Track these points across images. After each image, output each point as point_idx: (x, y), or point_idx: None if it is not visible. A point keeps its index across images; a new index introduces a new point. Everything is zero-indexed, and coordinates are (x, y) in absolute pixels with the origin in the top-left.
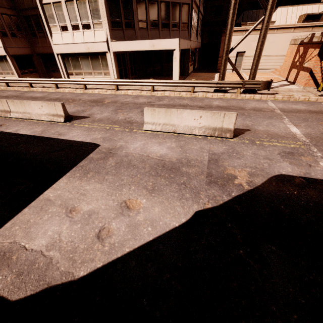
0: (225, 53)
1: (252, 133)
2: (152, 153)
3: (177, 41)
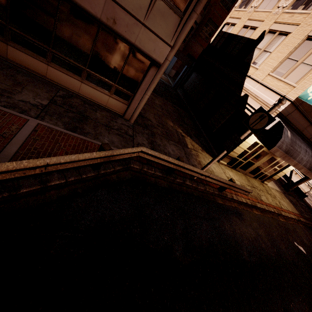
0: None
1: (310, 200)
2: None
3: None
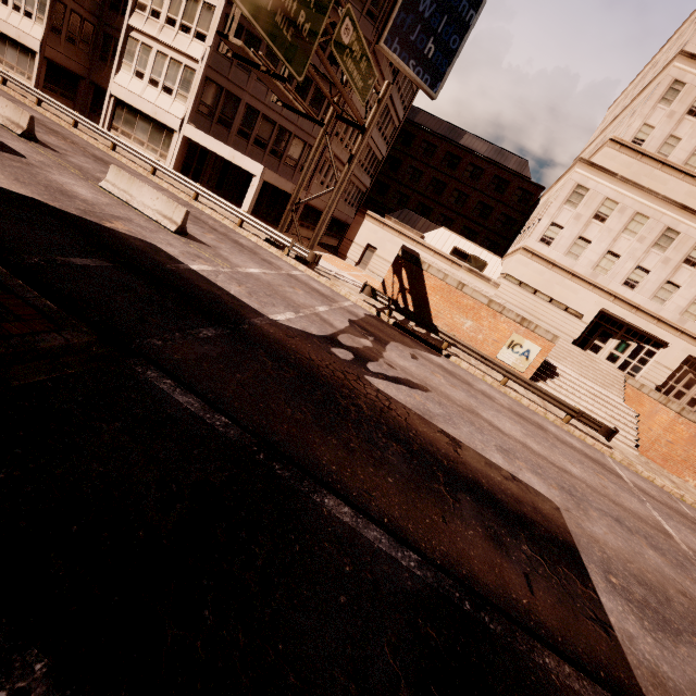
0: (290, 203)
1: (206, 247)
2: (71, 187)
3: (262, 168)
